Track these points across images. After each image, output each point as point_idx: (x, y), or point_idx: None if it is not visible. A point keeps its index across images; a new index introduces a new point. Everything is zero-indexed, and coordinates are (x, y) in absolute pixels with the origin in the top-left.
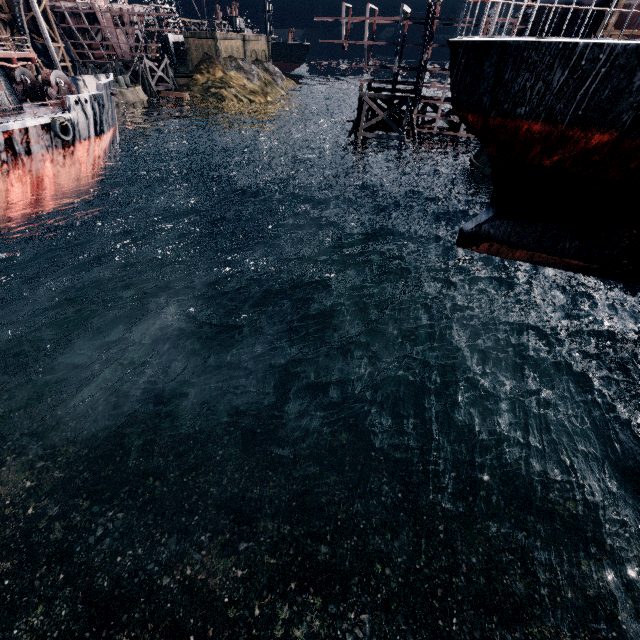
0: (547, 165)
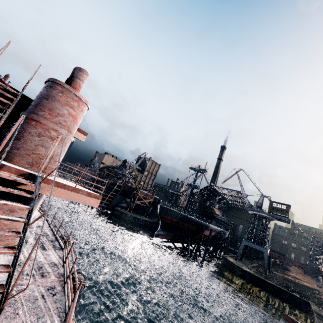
0: (169, 222)
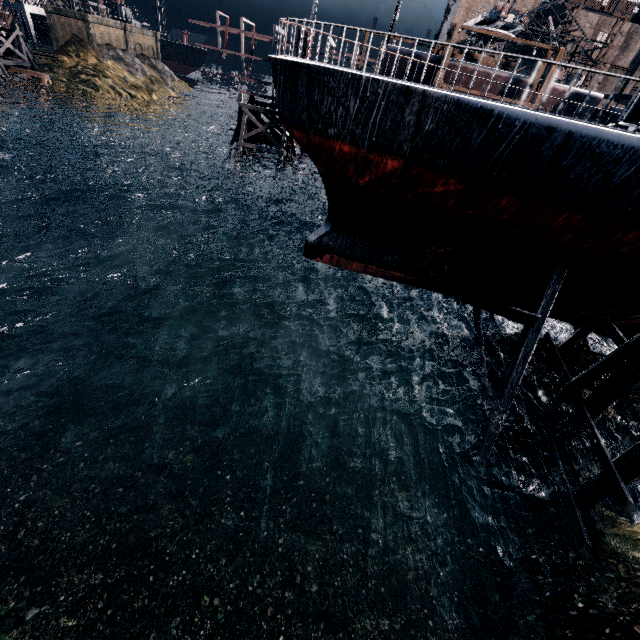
0: (362, 185)
